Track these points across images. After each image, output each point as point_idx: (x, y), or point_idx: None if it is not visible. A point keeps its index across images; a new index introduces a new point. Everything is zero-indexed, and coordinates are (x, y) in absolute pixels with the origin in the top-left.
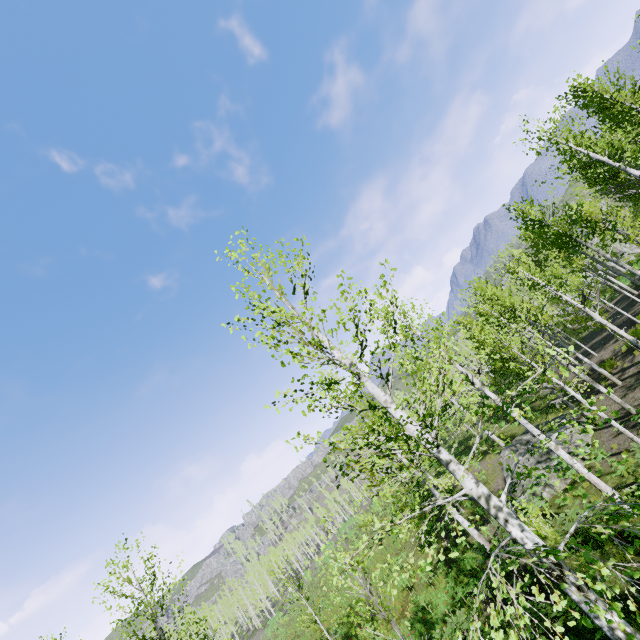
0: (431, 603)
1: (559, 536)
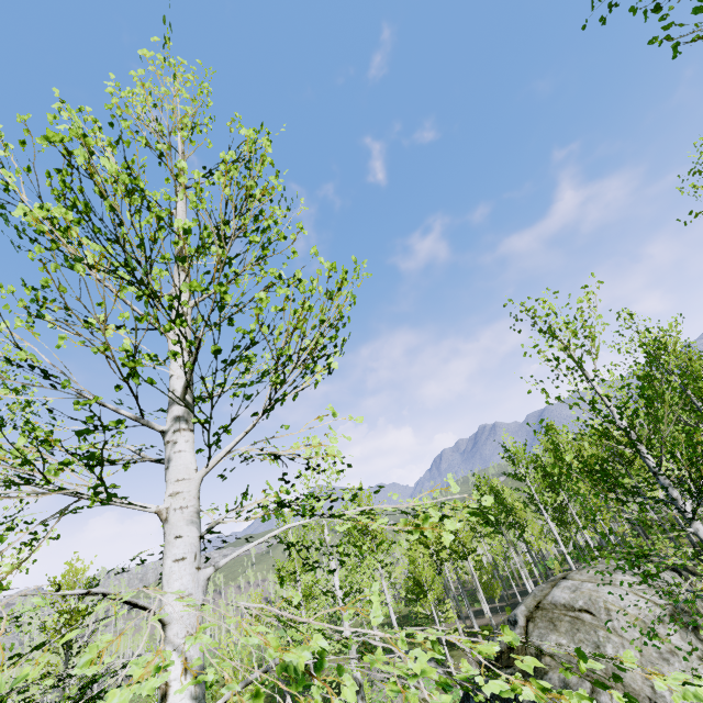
0: None
1: None
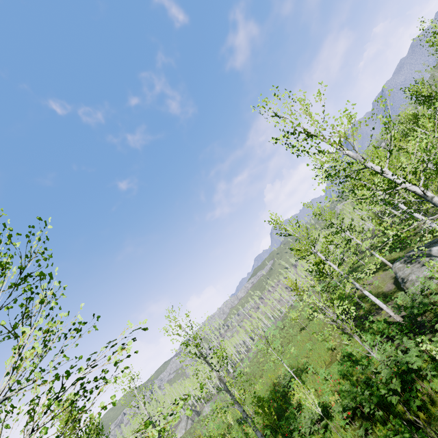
0: (353, 352)
1: None
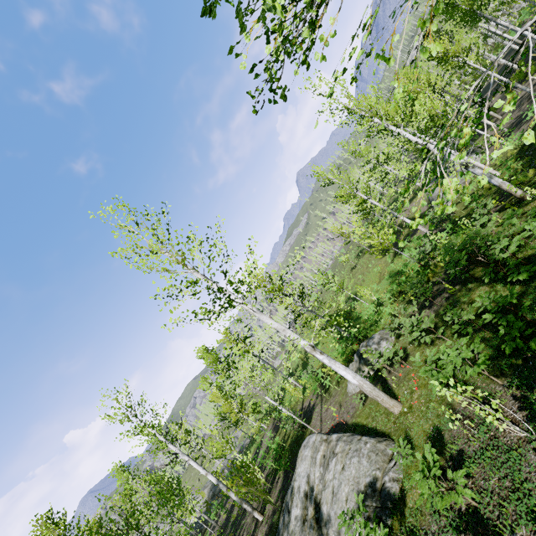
0: (396, 268)
1: (461, 207)
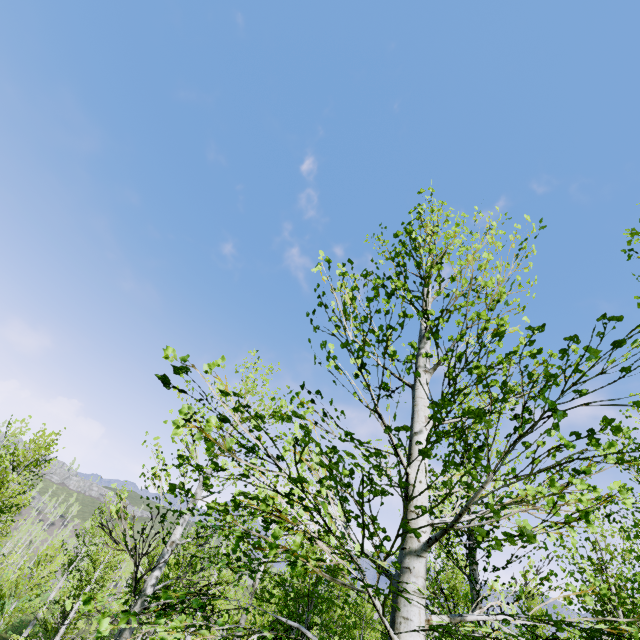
0: None
1: None
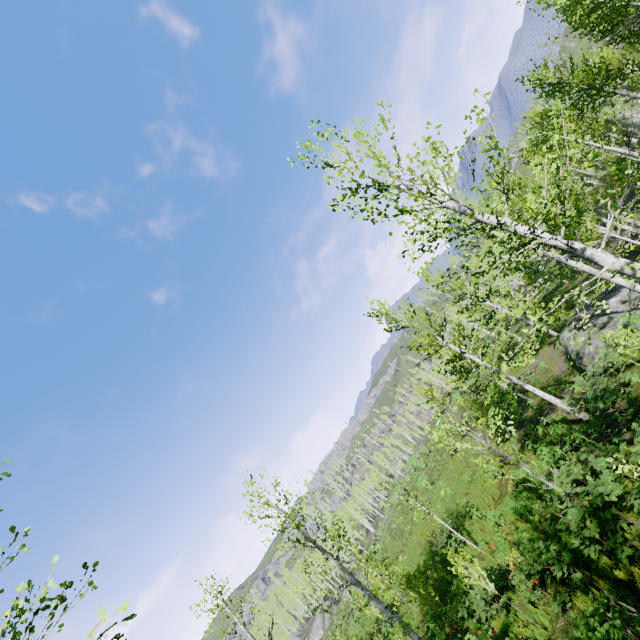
0: (528, 476)
1: None
